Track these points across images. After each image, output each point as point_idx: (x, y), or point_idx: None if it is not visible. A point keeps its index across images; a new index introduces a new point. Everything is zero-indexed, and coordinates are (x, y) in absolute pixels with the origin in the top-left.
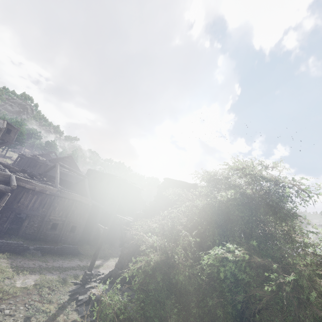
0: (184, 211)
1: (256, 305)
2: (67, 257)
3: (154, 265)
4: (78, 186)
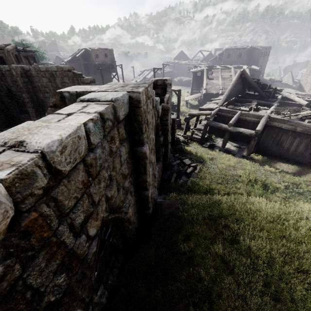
0: None
1: None
2: None
3: None
4: None
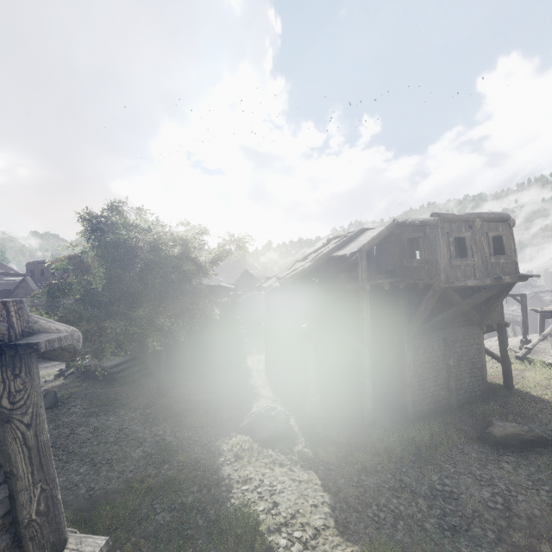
0: None
1: (142, 291)
2: (45, 363)
3: (49, 288)
4: (21, 292)
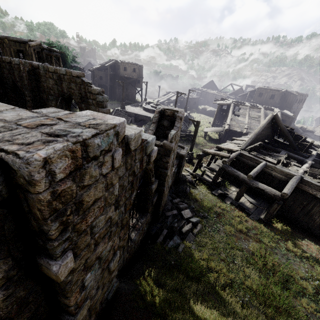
0: None
1: None
2: None
3: None
4: None
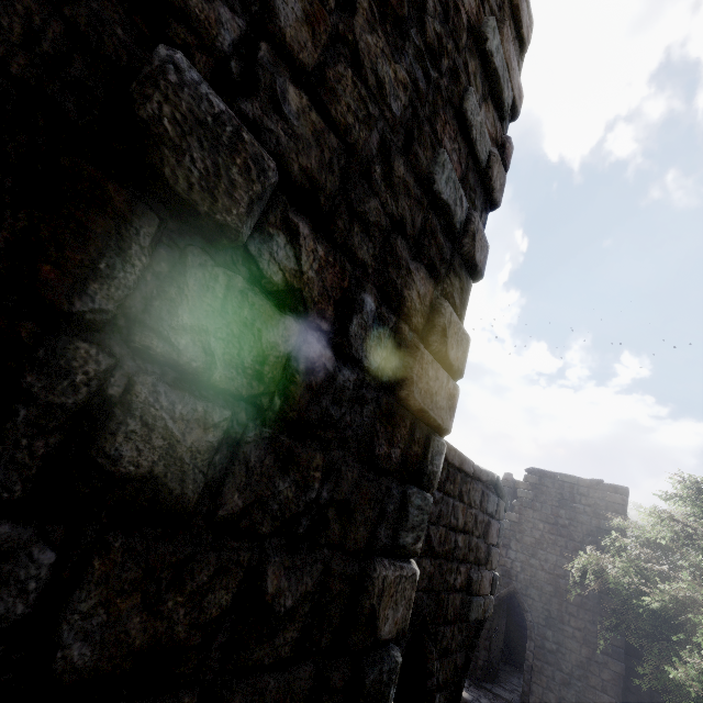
0: (588, 531)
1: None
2: None
3: None
4: None
